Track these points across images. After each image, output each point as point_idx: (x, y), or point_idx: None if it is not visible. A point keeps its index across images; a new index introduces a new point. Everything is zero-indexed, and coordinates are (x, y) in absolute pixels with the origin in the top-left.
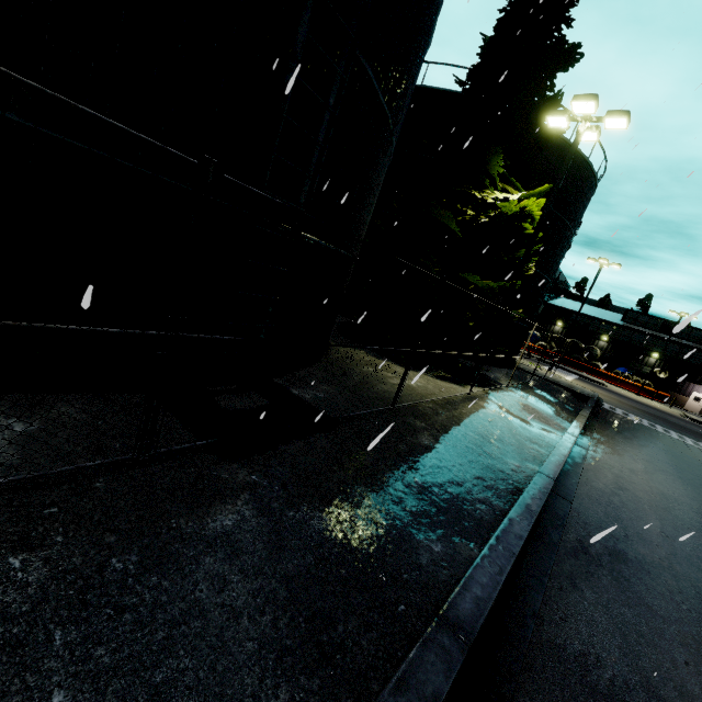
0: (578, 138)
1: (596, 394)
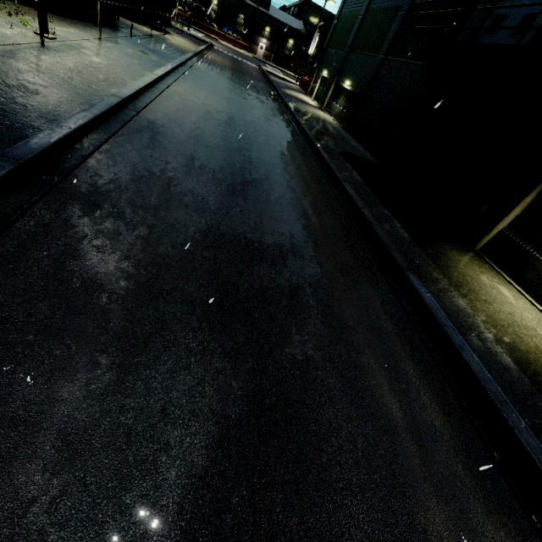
0: None
1: (211, 42)
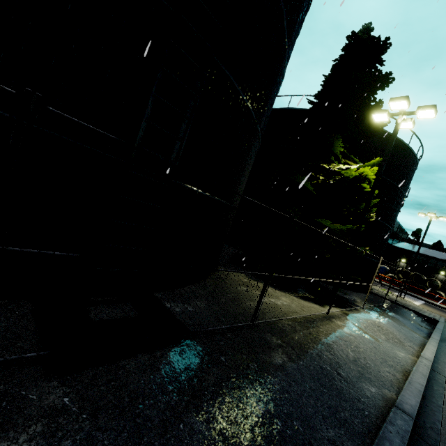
0: (397, 126)
1: (443, 318)
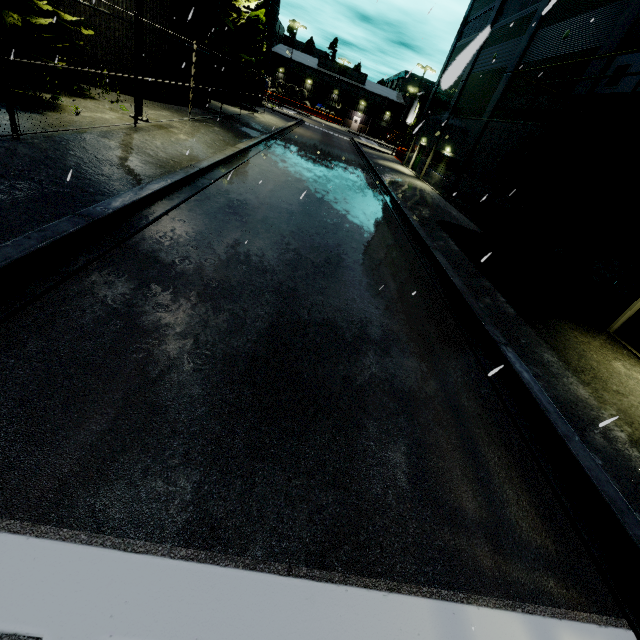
0: None
1: (302, 118)
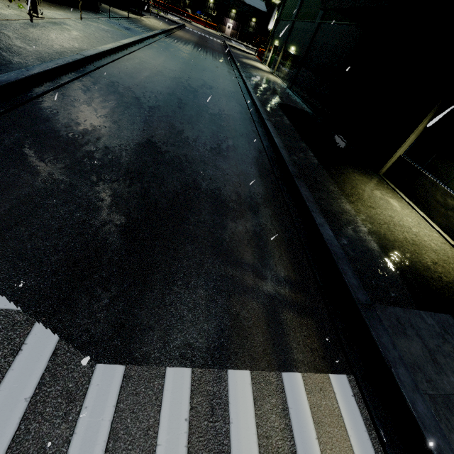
0: None
1: (183, 23)
